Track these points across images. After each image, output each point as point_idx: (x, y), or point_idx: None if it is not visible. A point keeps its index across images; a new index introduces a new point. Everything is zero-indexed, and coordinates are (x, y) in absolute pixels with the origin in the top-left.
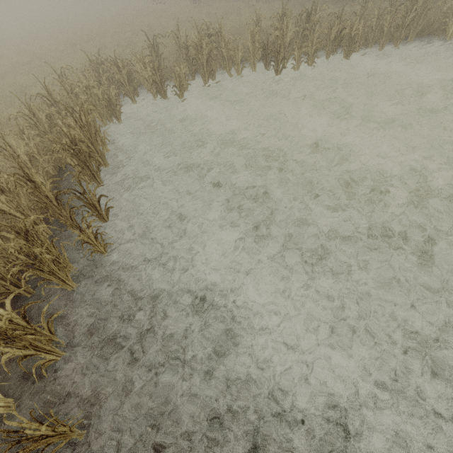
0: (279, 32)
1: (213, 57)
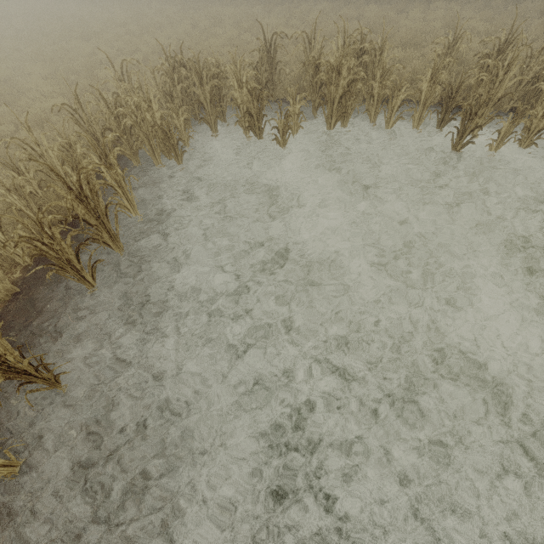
0: (488, 75)
1: (354, 92)
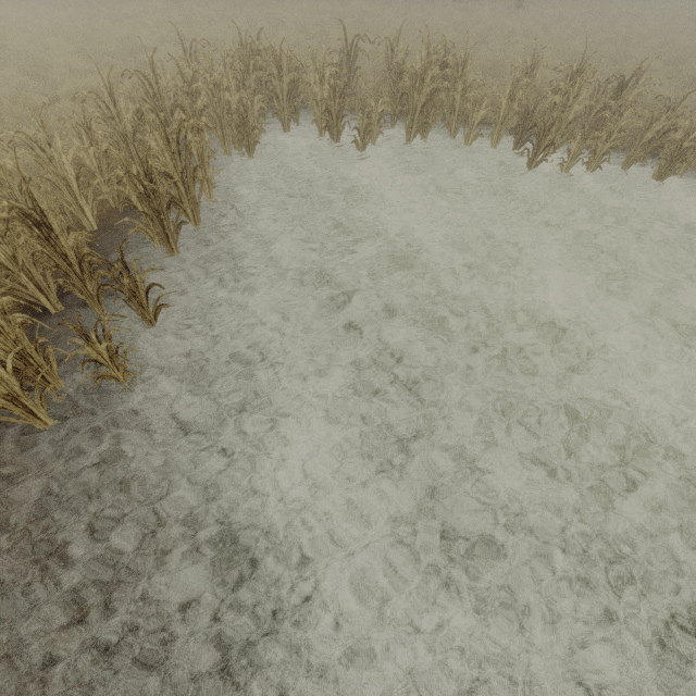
0: (560, 98)
1: (436, 102)
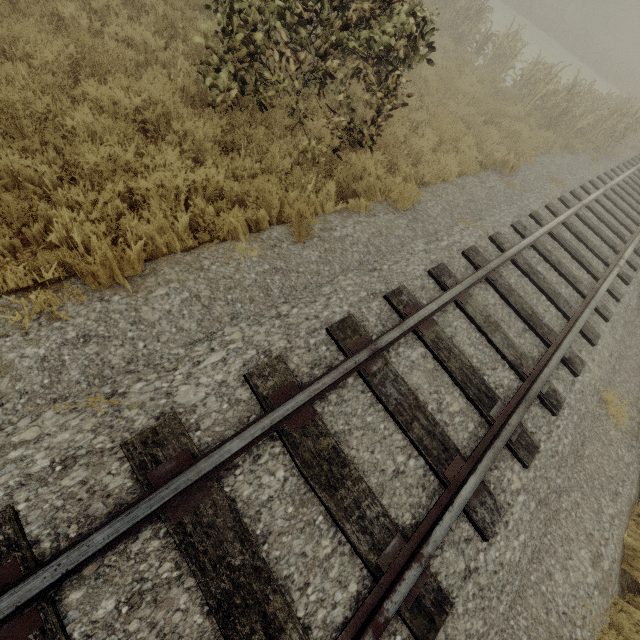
0: None
1: None
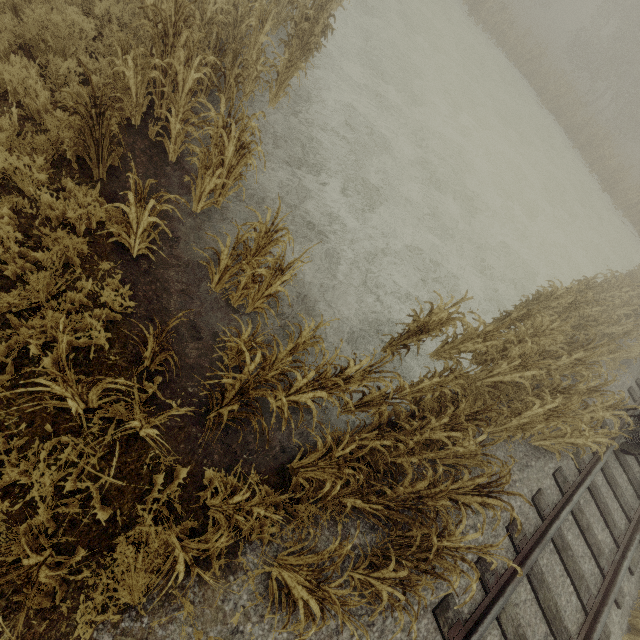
0: None
1: None
